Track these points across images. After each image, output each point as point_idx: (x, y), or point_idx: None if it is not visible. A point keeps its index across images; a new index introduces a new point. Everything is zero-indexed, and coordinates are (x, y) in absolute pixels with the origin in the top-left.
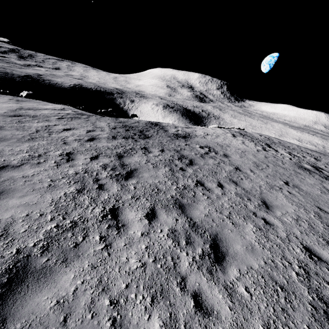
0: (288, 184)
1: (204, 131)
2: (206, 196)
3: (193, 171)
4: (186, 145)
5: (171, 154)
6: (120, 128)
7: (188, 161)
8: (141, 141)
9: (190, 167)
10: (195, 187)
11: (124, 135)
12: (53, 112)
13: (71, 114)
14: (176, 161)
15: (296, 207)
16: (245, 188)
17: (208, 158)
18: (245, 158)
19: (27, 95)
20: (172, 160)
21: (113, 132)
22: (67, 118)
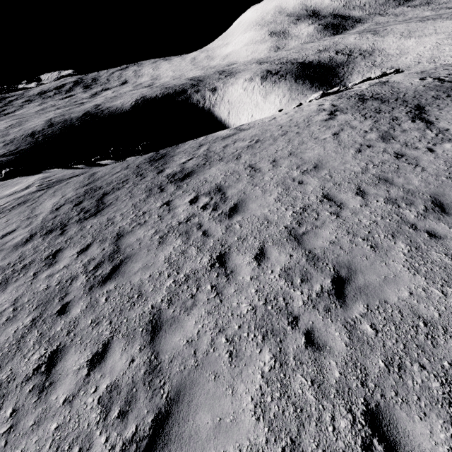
0: (345, 286)
1: (256, 135)
2: (10, 423)
3: (81, 312)
4: (164, 205)
5: (91, 257)
6: (69, 204)
7: (110, 268)
8: (72, 229)
9: (91, 295)
10: (20, 385)
11: (56, 223)
12: (0, 203)
13: (23, 197)
14: (81, 278)
15: (264, 435)
16: (161, 355)
17: (173, 239)
18: (290, 197)
19: (5, 175)
20: (74, 277)
21: (43, 223)
22: (4, 212)
